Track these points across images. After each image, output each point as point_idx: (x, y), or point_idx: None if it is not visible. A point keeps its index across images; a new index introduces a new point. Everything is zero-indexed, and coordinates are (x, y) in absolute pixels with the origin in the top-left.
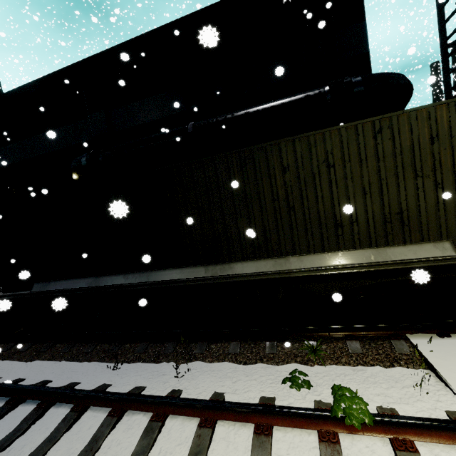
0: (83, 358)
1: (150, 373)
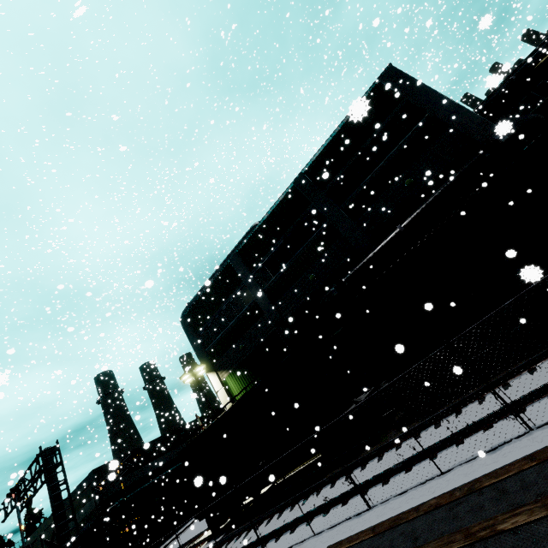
0: None
1: None
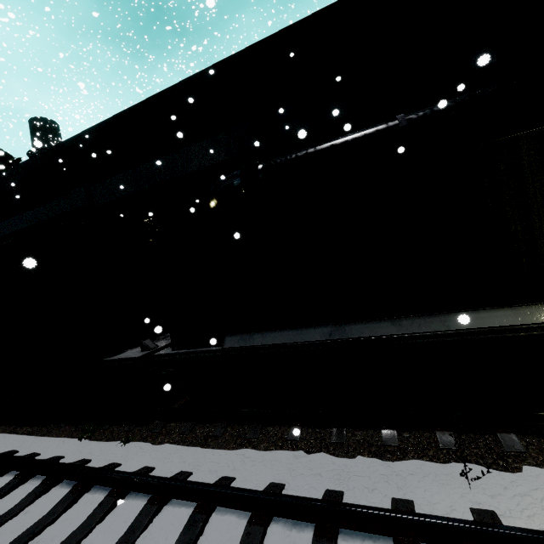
0: (341, 452)
1: (541, 492)
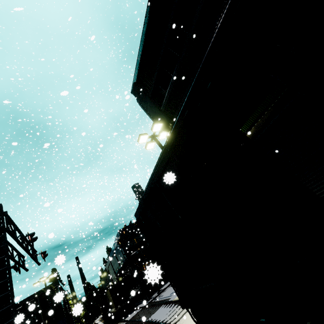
0: None
1: None
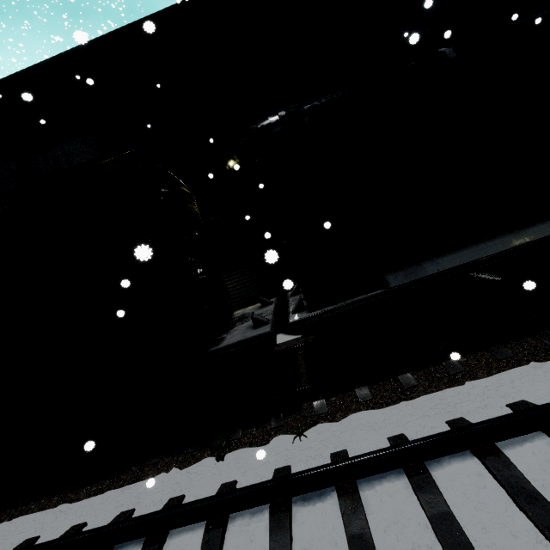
0: None
1: None
